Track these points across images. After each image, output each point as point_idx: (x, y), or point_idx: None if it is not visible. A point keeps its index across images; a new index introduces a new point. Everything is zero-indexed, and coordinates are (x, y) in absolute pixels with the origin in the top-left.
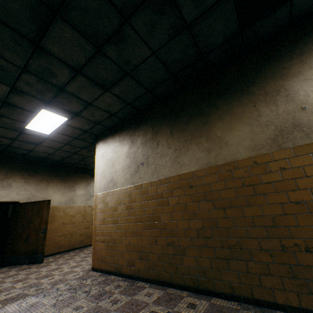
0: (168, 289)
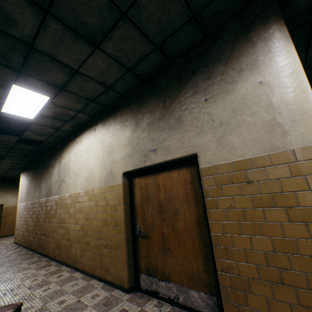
0: (25, 249)
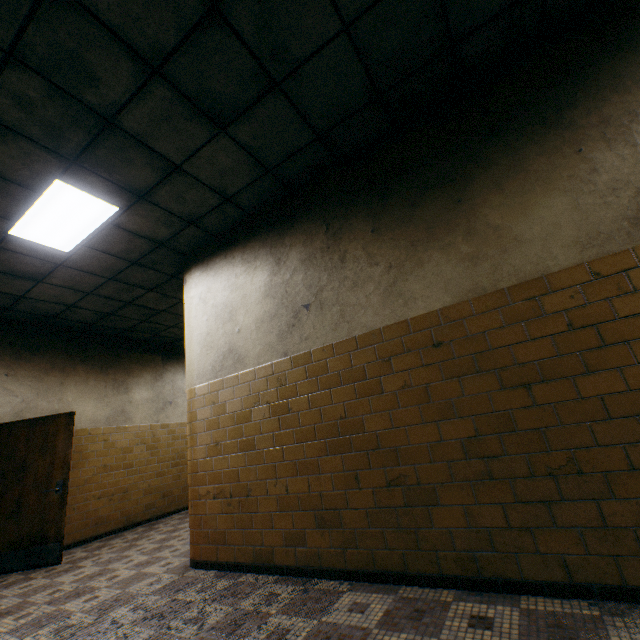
0: (401, 589)
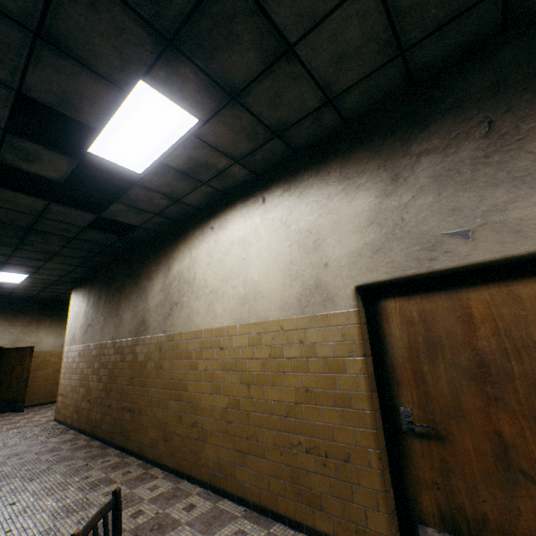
0: (81, 435)
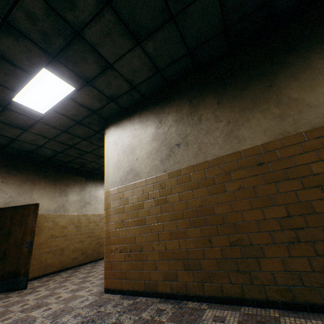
0: (242, 308)
